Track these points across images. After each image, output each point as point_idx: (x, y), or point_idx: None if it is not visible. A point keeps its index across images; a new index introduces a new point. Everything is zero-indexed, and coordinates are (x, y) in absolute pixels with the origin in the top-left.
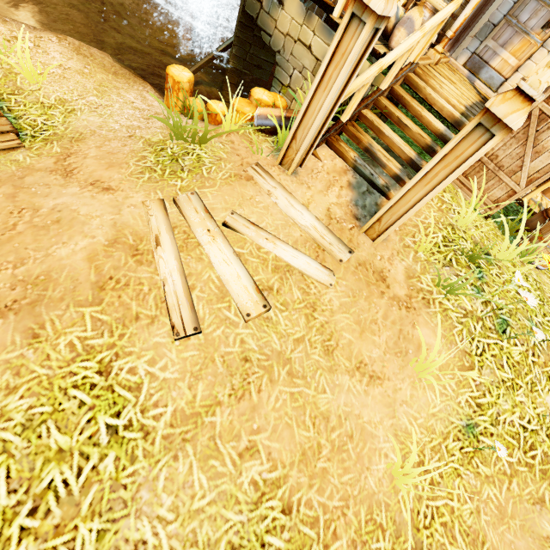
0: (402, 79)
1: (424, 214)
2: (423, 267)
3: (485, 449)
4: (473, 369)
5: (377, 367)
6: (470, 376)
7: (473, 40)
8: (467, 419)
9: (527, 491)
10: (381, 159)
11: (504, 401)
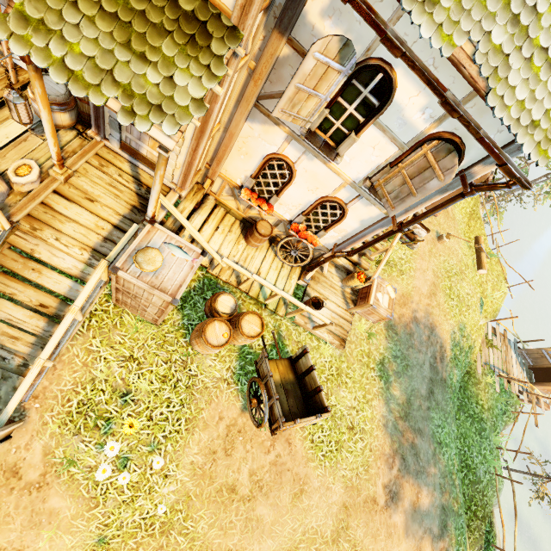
0: (6, 244)
1: (65, 380)
2: (57, 441)
3: (115, 545)
4: (98, 506)
5: (17, 544)
6: (97, 511)
7: (111, 130)
8: (99, 537)
9: (151, 547)
10: (5, 345)
11: (126, 513)
